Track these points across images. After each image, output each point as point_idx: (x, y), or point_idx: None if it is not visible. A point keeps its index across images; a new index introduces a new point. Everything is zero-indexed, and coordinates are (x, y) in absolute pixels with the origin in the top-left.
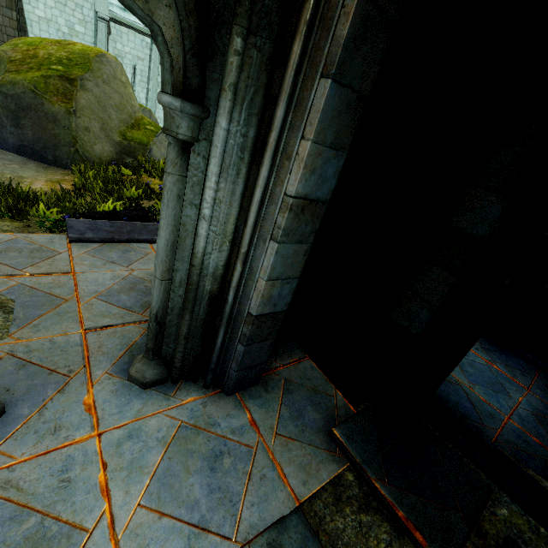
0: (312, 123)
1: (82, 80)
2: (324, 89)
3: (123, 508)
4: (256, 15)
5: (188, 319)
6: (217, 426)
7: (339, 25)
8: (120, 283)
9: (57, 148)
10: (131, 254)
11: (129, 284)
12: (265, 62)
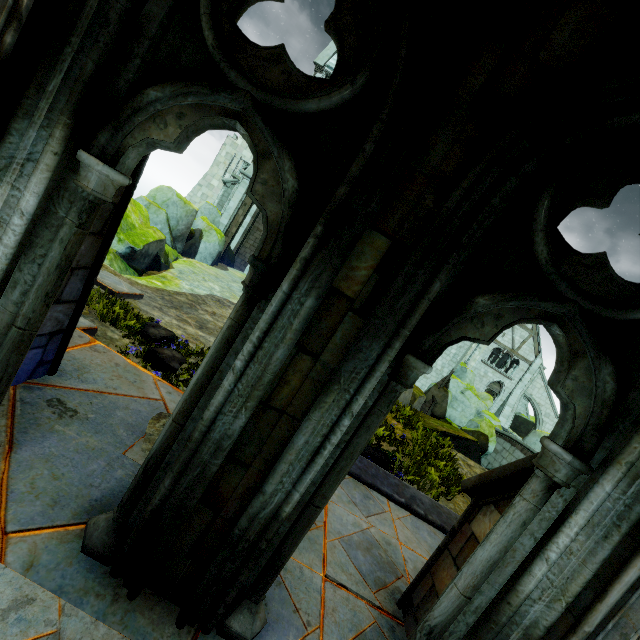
0: None
1: None
2: None
3: None
4: None
5: None
6: None
7: None
8: (359, 535)
9: None
10: (370, 503)
11: (366, 542)
12: None
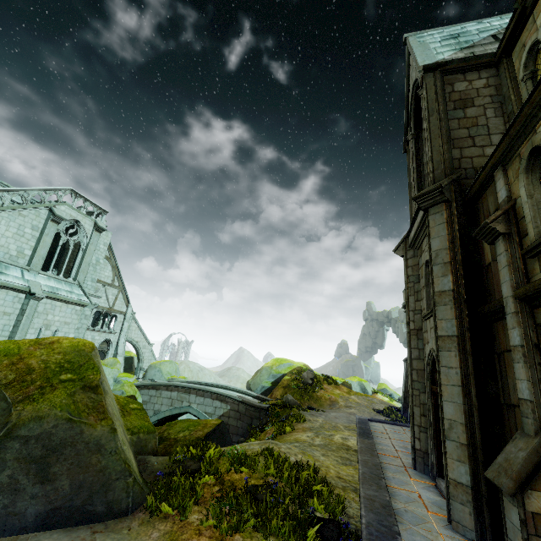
0: None
1: (102, 384)
2: None
3: None
4: None
5: None
6: None
7: None
8: None
9: (108, 487)
10: None
11: None
12: None
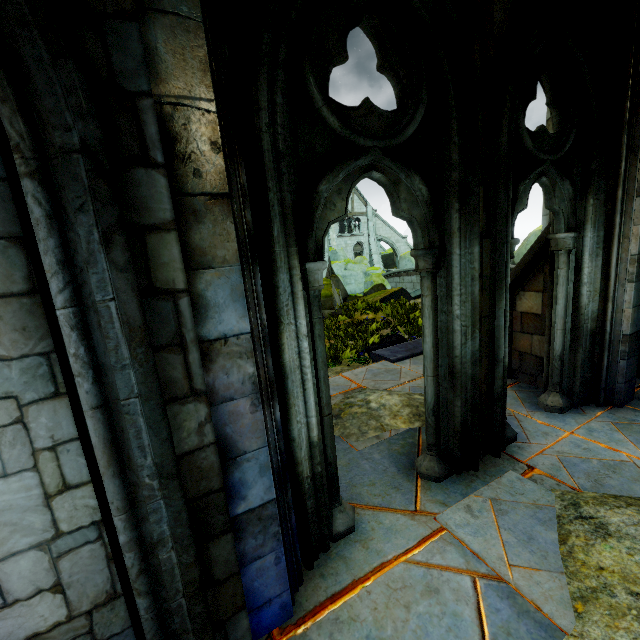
0: (638, 217)
1: None
2: (639, 201)
3: (635, 453)
4: (594, 188)
5: (581, 352)
6: (637, 421)
7: (638, 176)
8: None
9: None
10: None
11: None
12: (602, 203)
